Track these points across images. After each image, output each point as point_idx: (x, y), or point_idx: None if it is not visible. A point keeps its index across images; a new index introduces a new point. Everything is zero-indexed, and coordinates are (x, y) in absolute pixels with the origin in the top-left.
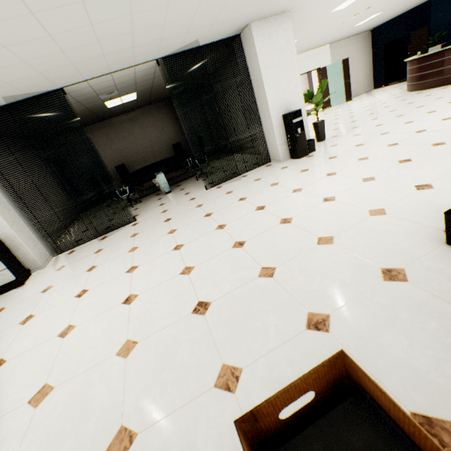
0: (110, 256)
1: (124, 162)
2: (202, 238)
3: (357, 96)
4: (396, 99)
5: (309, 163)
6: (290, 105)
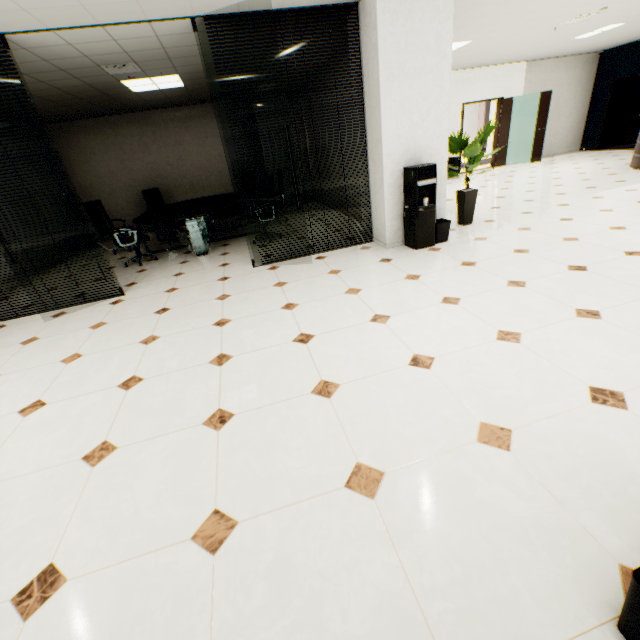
0: (32, 361)
1: (161, 185)
2: (177, 376)
3: (551, 156)
4: (609, 176)
5: (426, 262)
6: (422, 153)
